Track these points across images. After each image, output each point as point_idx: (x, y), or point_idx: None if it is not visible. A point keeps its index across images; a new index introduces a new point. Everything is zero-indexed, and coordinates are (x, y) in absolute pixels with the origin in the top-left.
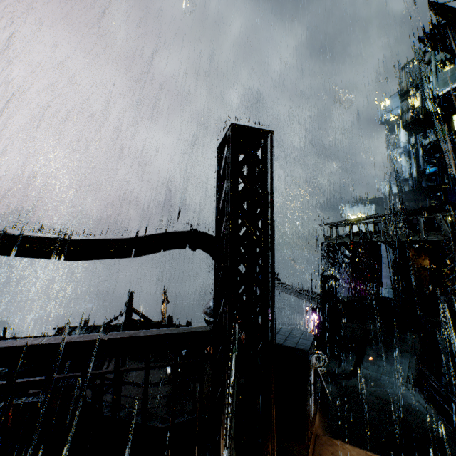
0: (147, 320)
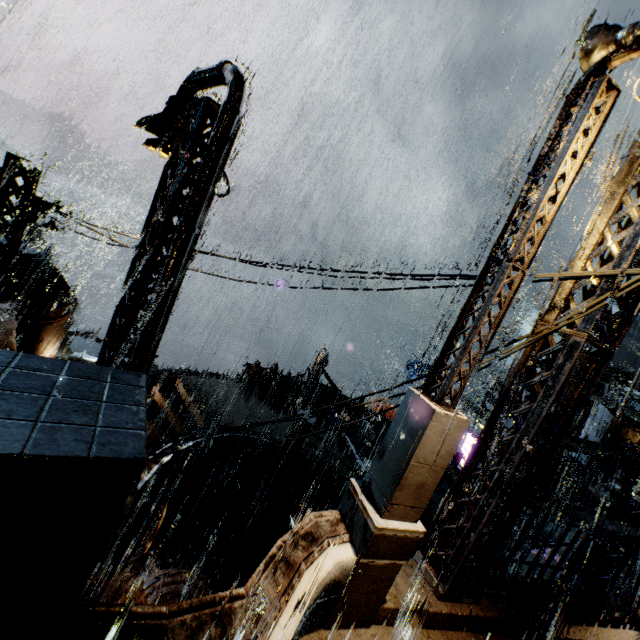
0: (337, 390)
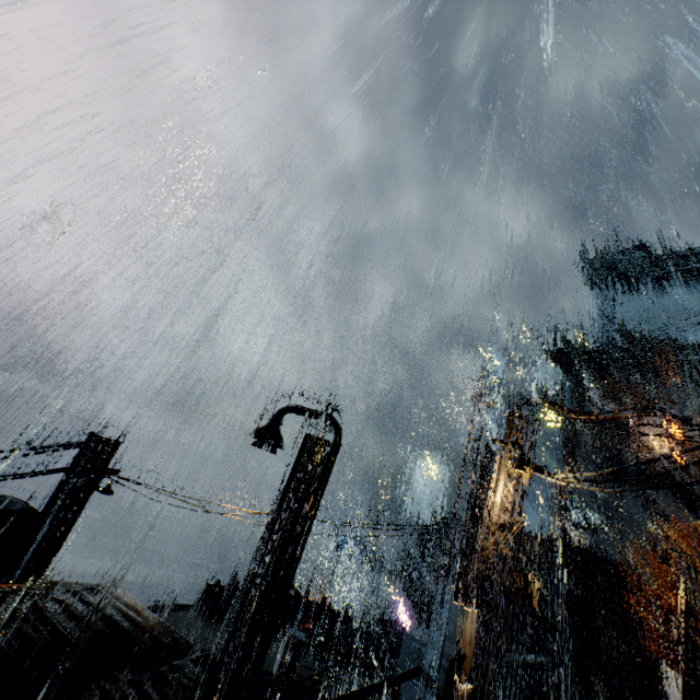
0: (299, 594)
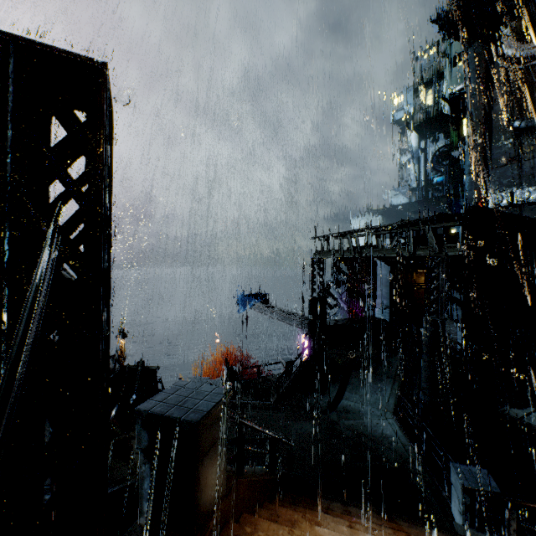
0: None
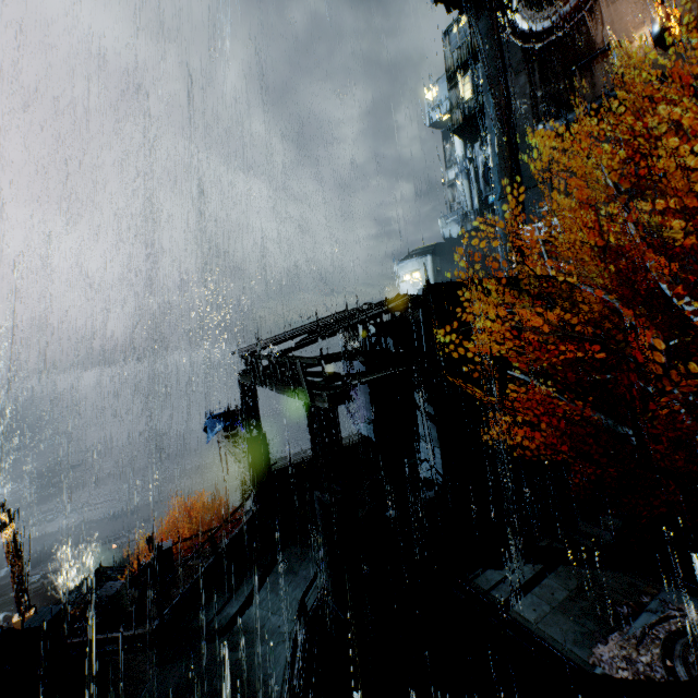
0: None
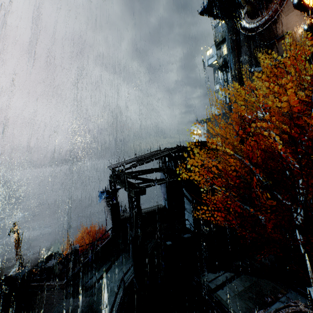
0: None
